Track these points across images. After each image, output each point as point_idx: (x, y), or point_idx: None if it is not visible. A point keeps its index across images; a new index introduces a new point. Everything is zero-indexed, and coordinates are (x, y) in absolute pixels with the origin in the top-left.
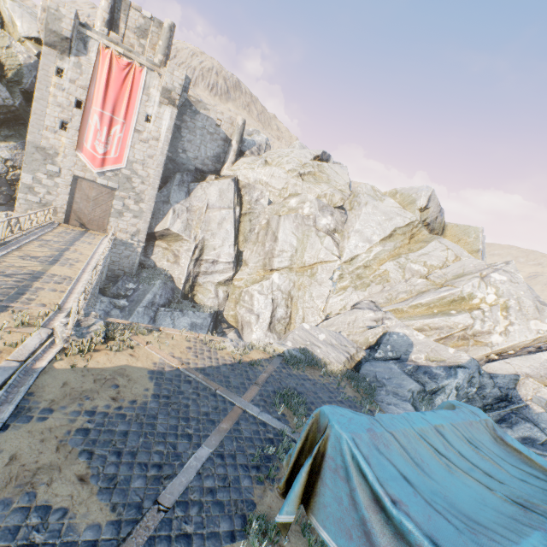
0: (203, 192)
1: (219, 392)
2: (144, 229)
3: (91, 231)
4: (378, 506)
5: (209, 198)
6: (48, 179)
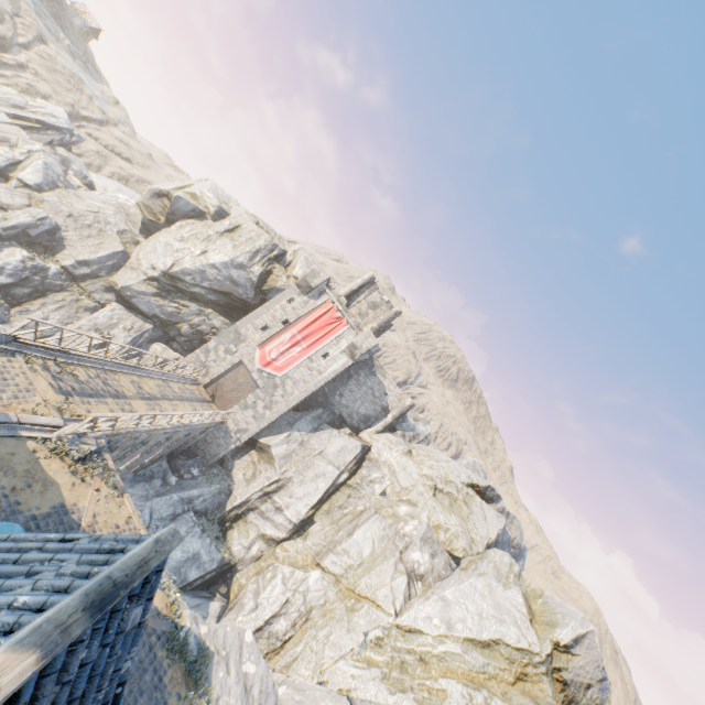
0: (328, 438)
1: None
2: (252, 432)
3: (214, 404)
4: None
5: (329, 446)
6: (224, 352)
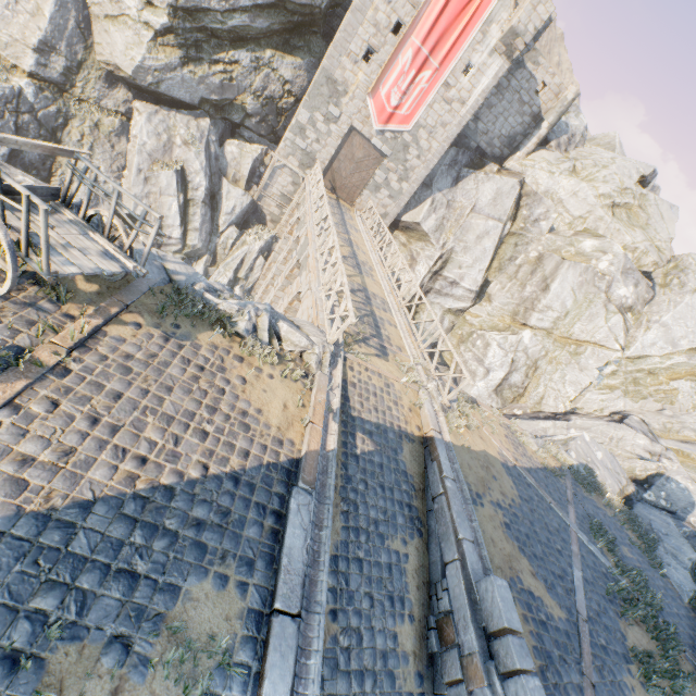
0: (475, 187)
1: (553, 506)
2: (393, 215)
3: (340, 200)
4: None
5: (479, 198)
6: (323, 122)
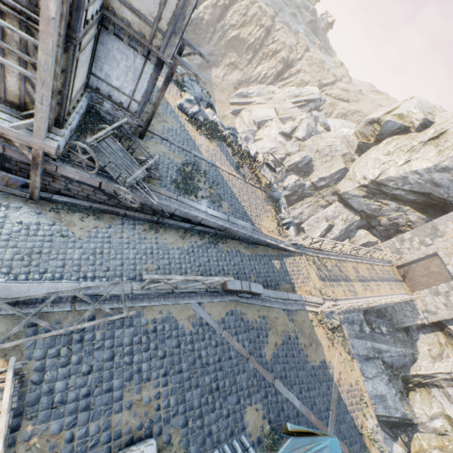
0: None
1: (330, 412)
2: (441, 316)
3: (404, 283)
4: (306, 451)
5: None
6: (417, 243)
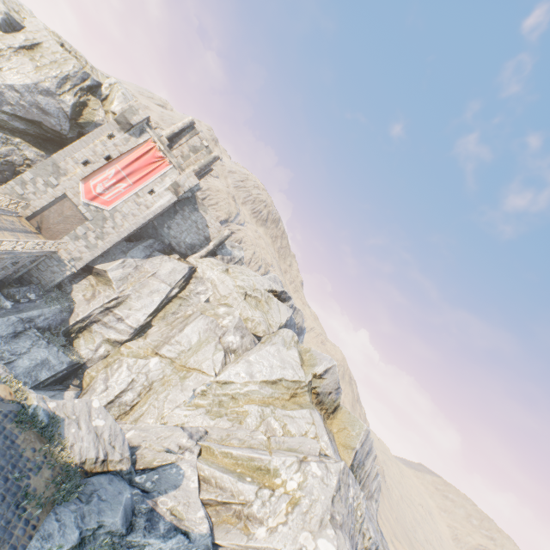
0: (160, 262)
1: None
2: (87, 260)
3: (42, 236)
4: None
5: (161, 269)
6: (43, 185)
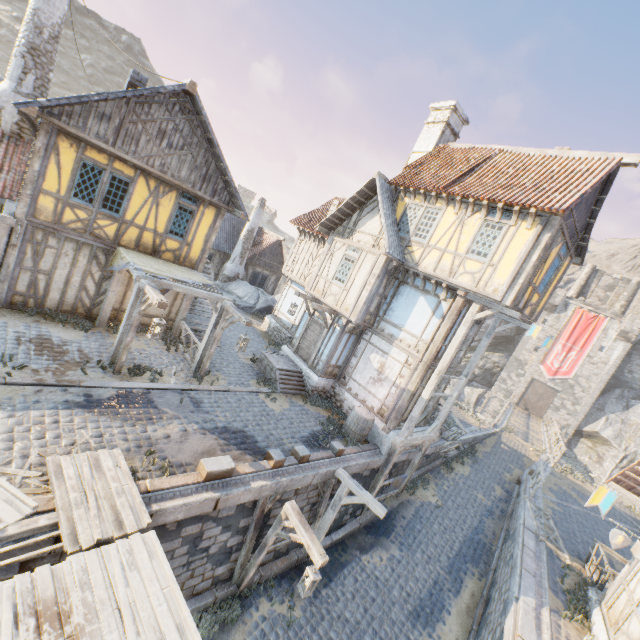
0: None
1: (633, 522)
2: (573, 425)
3: (531, 414)
4: None
5: None
6: (515, 376)
